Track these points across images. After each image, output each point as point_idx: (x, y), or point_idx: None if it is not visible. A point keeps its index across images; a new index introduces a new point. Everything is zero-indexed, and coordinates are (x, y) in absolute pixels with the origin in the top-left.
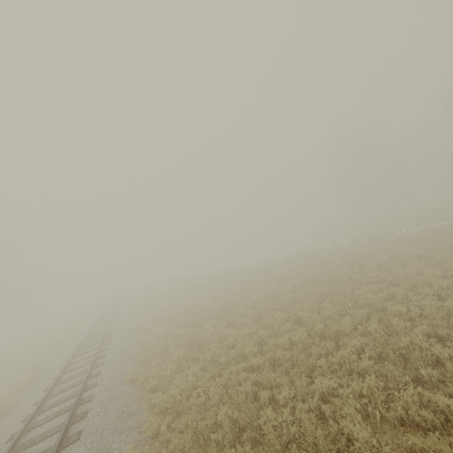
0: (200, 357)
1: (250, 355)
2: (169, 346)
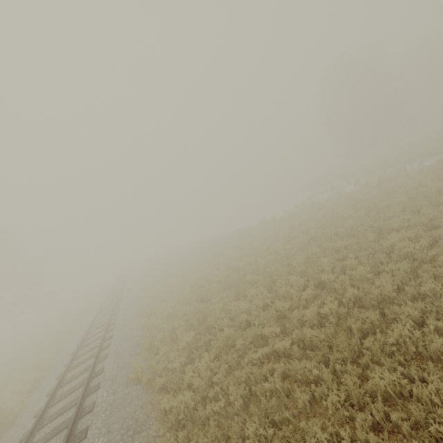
0: (212, 342)
1: (271, 336)
2: (176, 327)
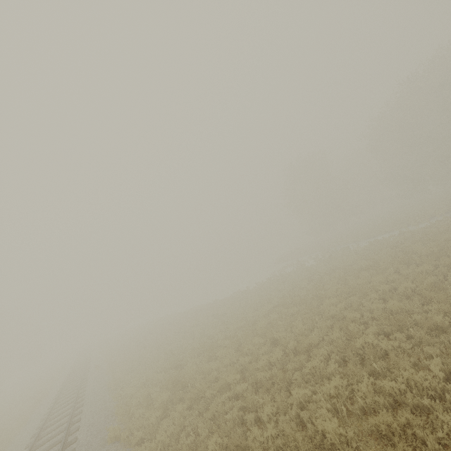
0: (185, 396)
1: (233, 384)
2: (151, 394)
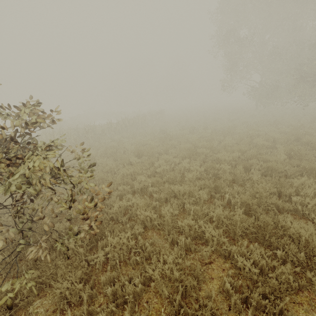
0: None
1: None
2: None
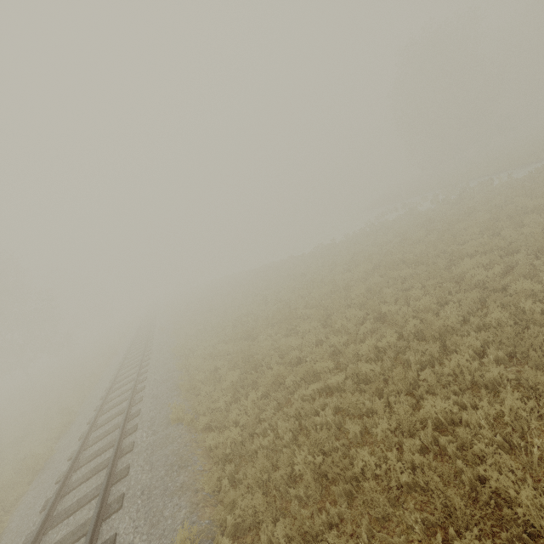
0: (259, 380)
1: (324, 372)
2: (219, 367)
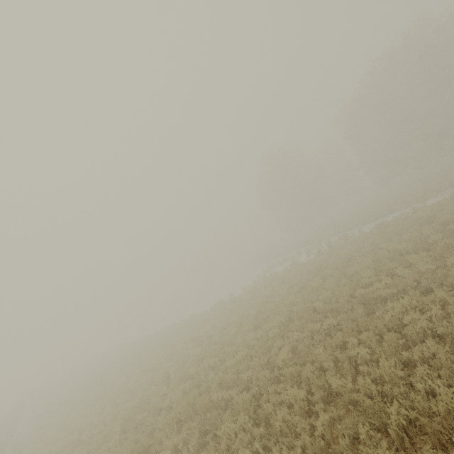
0: None
1: None
2: None
